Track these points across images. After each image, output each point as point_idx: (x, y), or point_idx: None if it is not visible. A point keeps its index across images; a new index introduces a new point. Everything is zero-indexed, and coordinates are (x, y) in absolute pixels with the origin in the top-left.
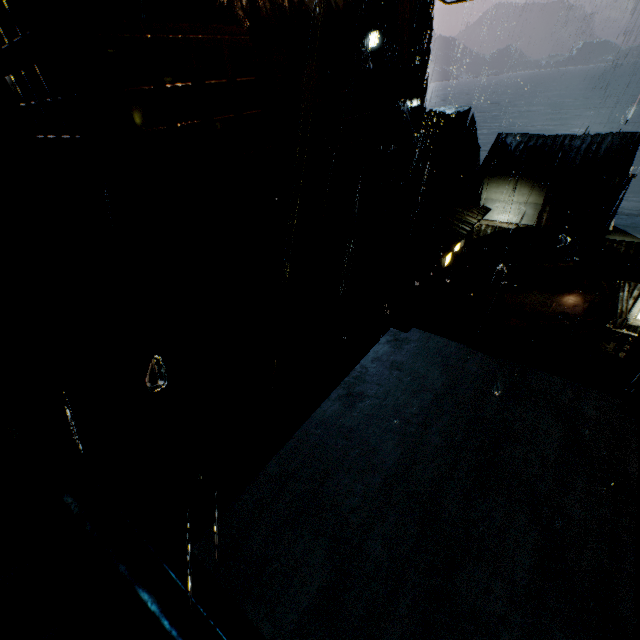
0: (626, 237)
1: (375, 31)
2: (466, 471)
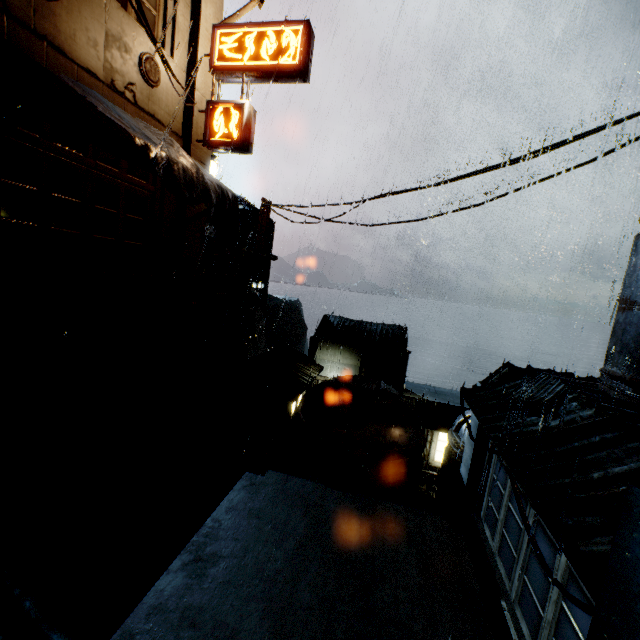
0: (414, 395)
1: None
2: (344, 630)
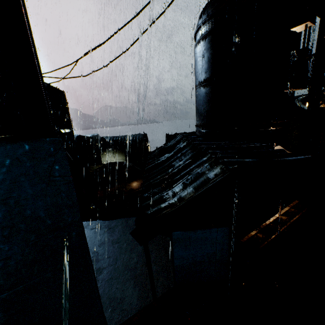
0: None
1: None
2: (101, 282)
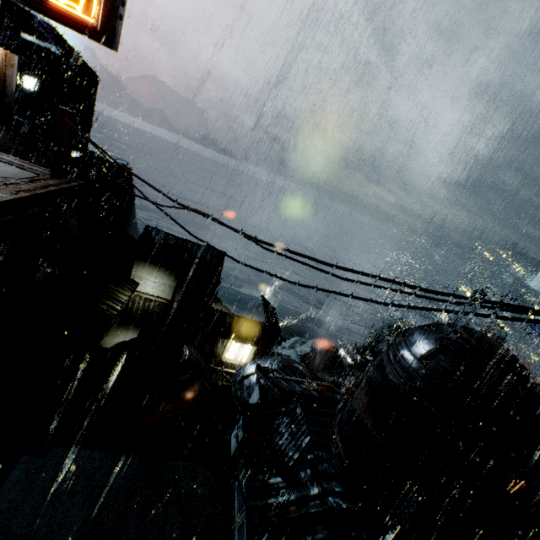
0: (221, 305)
1: (30, 76)
2: None
